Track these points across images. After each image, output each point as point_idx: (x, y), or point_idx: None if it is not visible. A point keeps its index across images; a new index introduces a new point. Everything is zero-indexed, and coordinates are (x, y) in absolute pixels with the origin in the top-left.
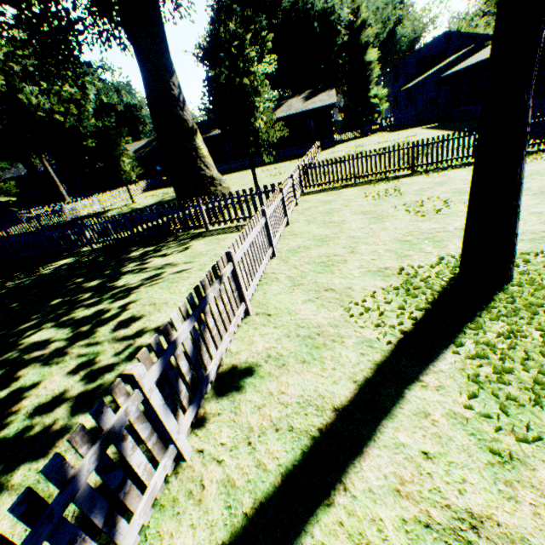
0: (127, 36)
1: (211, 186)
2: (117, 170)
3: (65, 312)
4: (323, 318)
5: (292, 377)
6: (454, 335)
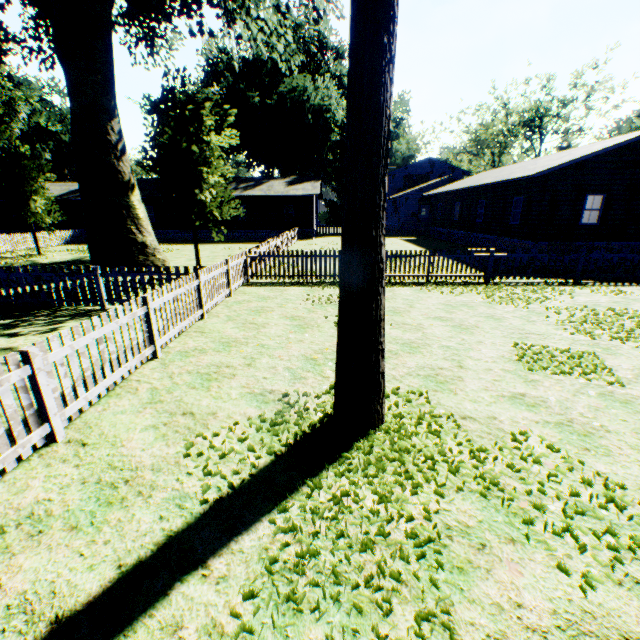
0: (59, 60)
1: (141, 254)
2: (22, 210)
3: None
4: (151, 456)
5: (36, 556)
6: (285, 495)
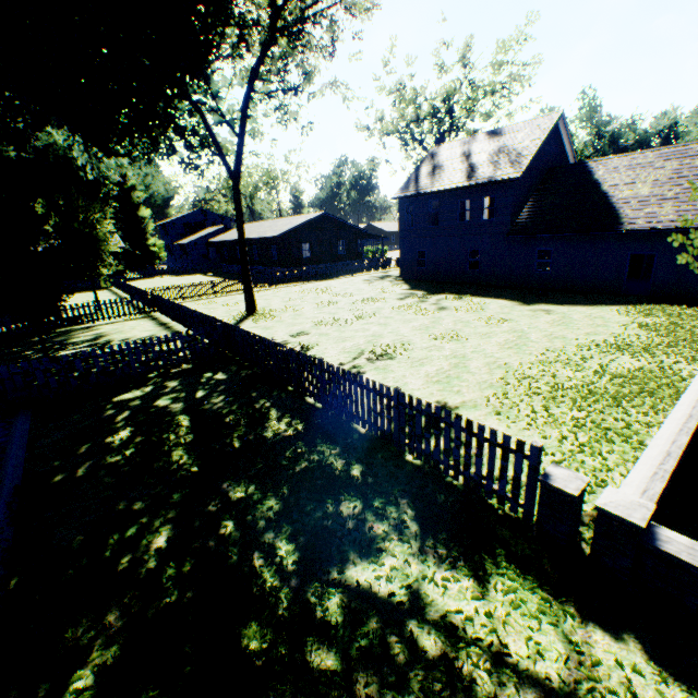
0: None
1: None
2: None
3: (61, 349)
4: None
5: None
6: (248, 319)
